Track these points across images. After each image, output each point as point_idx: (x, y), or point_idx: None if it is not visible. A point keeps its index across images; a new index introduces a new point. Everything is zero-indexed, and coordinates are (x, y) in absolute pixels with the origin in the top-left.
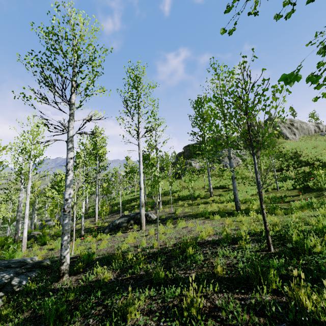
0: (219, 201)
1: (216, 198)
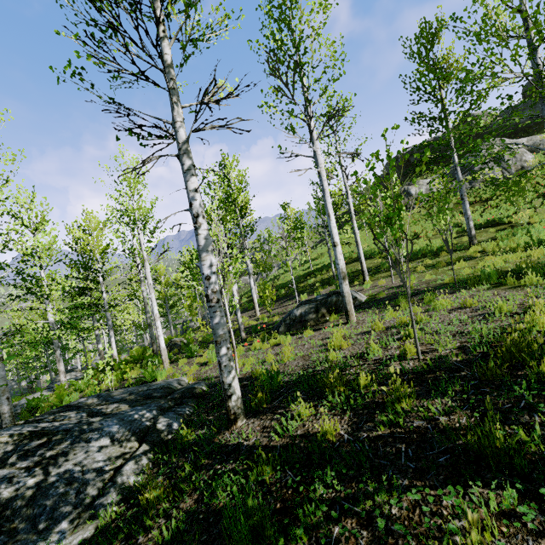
0: (508, 249)
1: (489, 246)
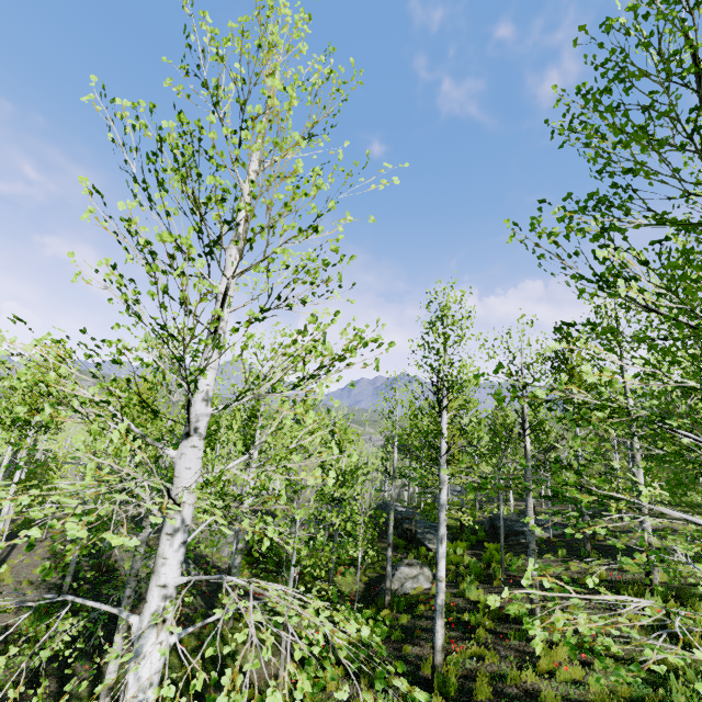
0: None
1: None
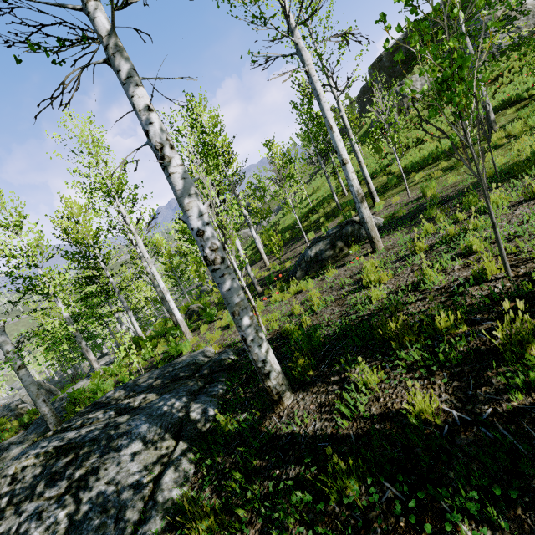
0: None
1: (516, 127)
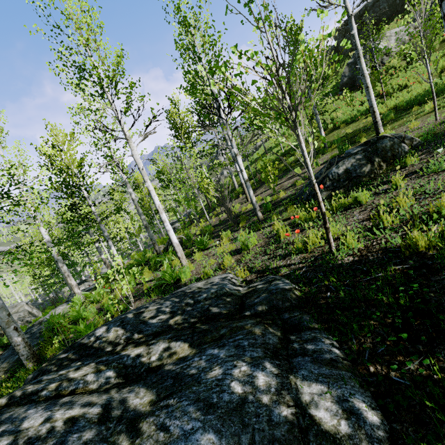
0: None
1: None
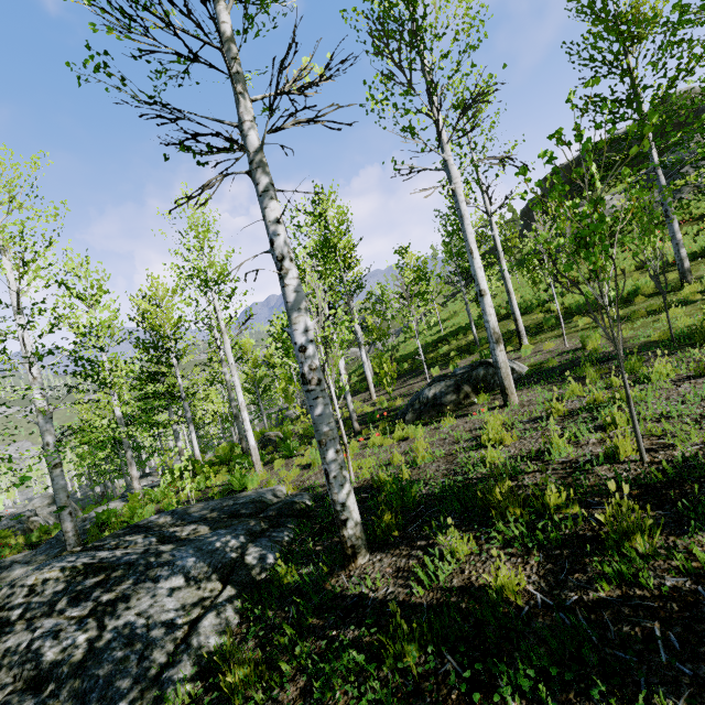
0: None
1: None
